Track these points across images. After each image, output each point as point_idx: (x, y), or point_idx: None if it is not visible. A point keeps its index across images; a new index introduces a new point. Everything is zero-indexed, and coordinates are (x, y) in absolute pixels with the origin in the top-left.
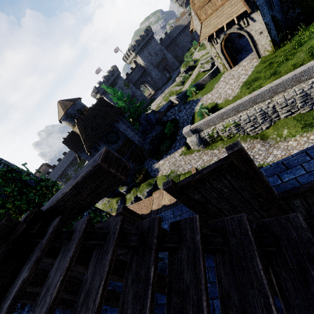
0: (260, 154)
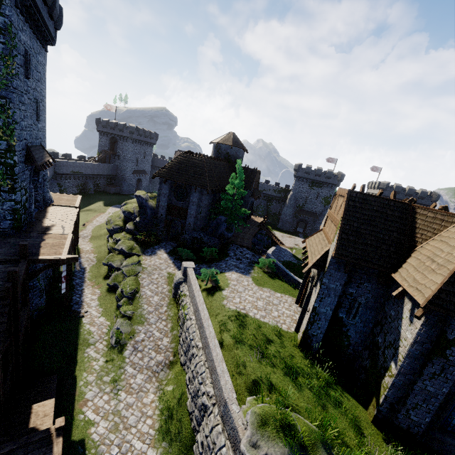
0: (142, 359)
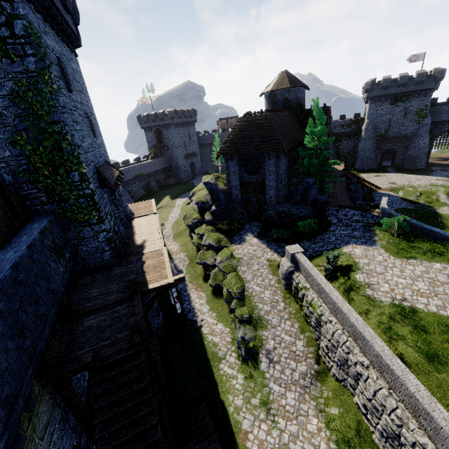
0: (283, 372)
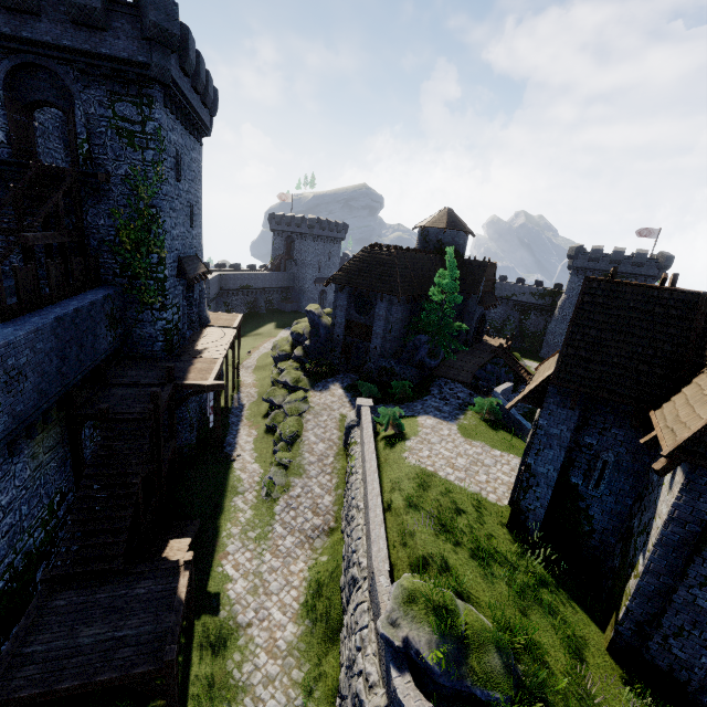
0: (295, 519)
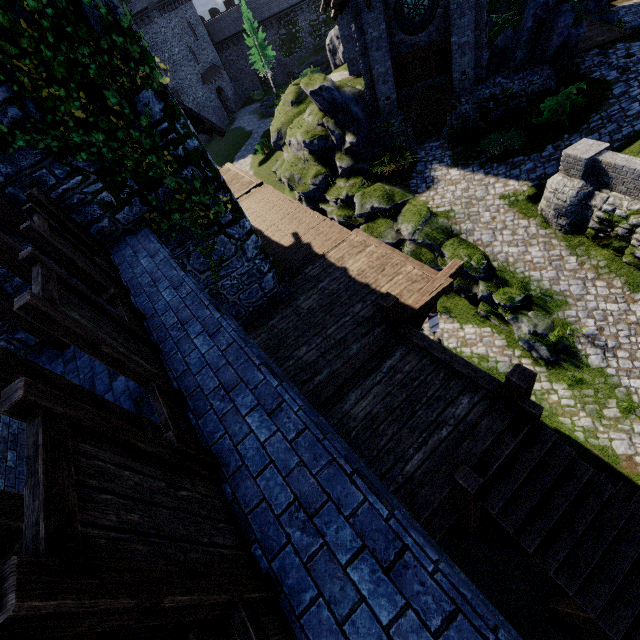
0: (634, 358)
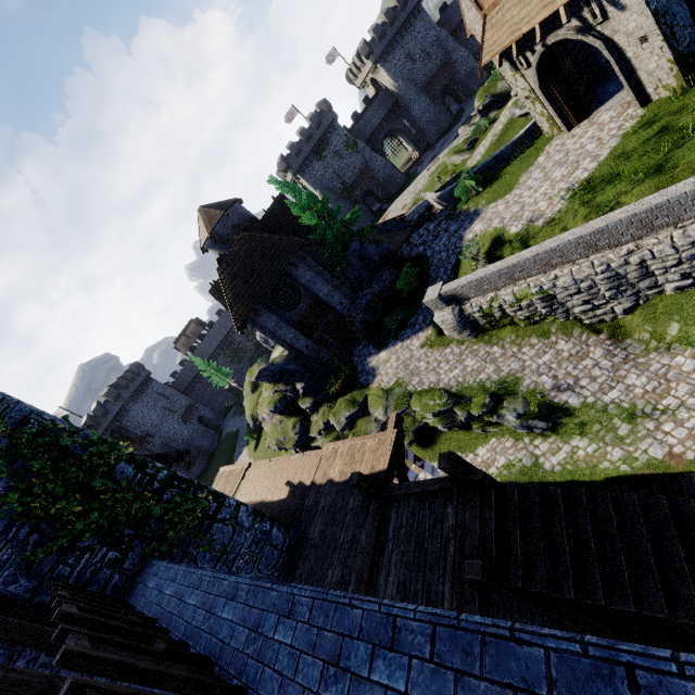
0: (594, 378)
